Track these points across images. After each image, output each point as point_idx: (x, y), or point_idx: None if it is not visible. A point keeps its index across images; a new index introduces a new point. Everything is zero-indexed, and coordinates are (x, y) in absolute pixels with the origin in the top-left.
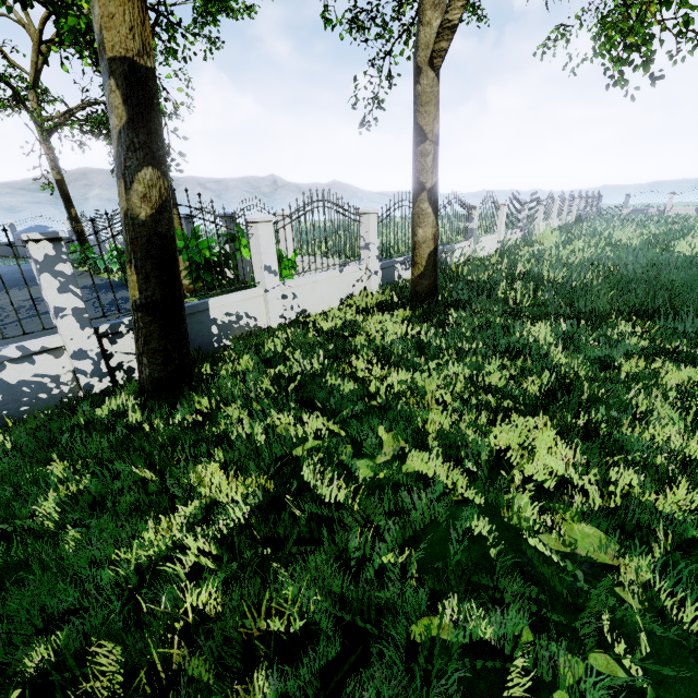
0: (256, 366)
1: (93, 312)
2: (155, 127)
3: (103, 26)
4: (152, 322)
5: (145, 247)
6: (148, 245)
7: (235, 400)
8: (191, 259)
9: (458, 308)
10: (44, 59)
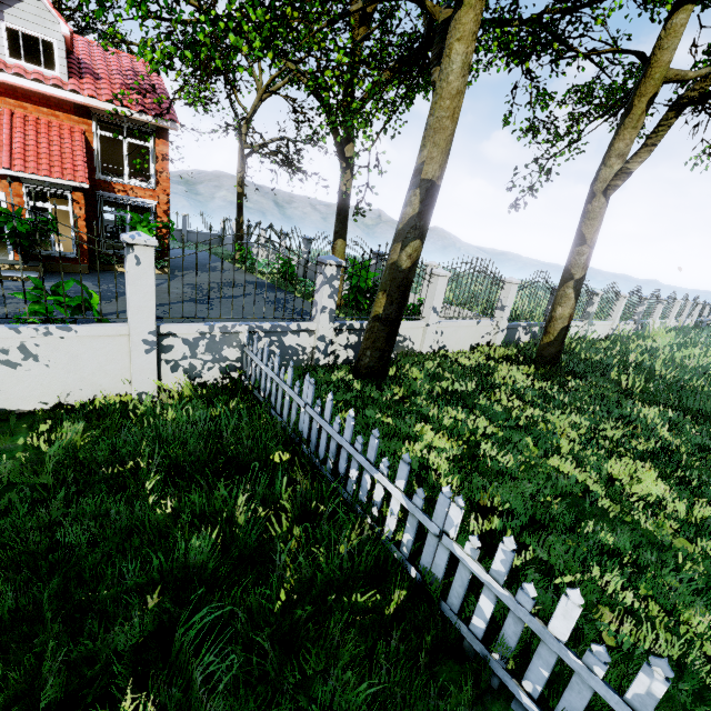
0: (427, 377)
1: (267, 305)
2: (429, 217)
3: (425, 162)
4: (383, 330)
5: (398, 284)
6: (400, 284)
7: (420, 395)
8: (355, 283)
9: (575, 377)
10: (260, 103)
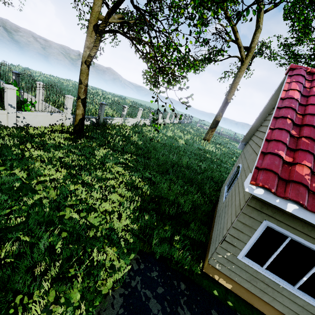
0: None
1: None
2: None
3: None
4: None
5: None
6: None
7: None
8: None
9: (87, 139)
10: None
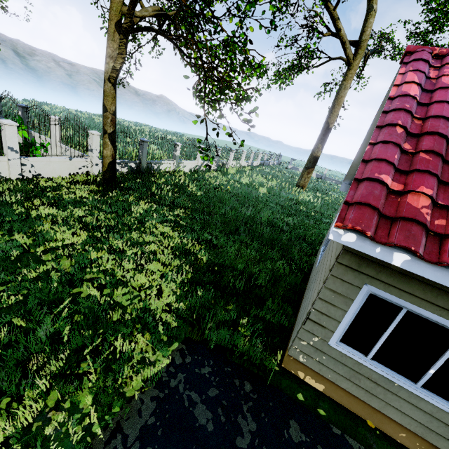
0: None
1: None
2: None
3: None
4: None
5: None
6: None
7: None
8: None
9: (122, 191)
10: None
